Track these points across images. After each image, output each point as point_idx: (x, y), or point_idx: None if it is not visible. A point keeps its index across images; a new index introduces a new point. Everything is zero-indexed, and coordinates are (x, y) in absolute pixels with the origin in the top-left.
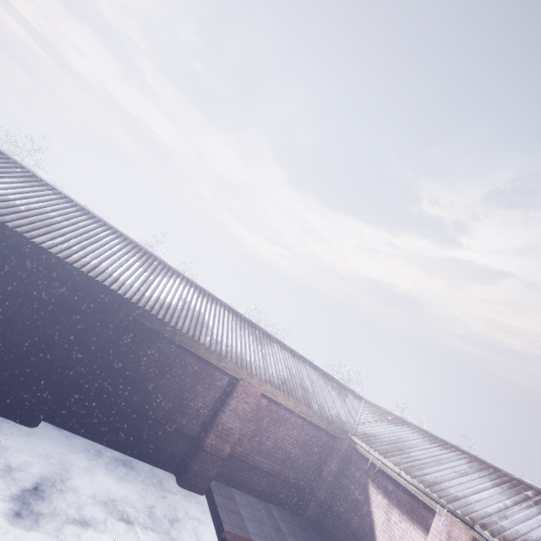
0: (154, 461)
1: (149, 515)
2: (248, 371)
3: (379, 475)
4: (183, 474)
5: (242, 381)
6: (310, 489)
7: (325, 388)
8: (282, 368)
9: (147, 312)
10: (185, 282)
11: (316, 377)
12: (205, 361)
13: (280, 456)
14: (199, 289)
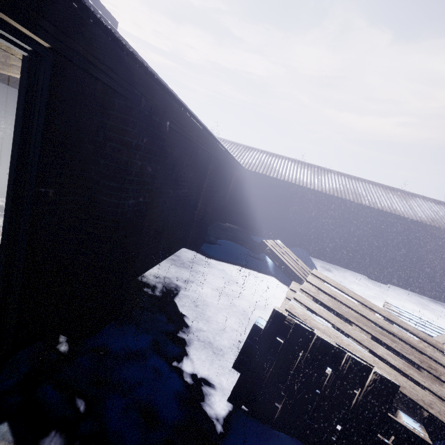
0: None
1: None
2: None
3: None
4: None
5: None
6: None
7: None
8: None
9: (428, 225)
10: (421, 199)
11: None
12: None
13: None
14: (431, 200)
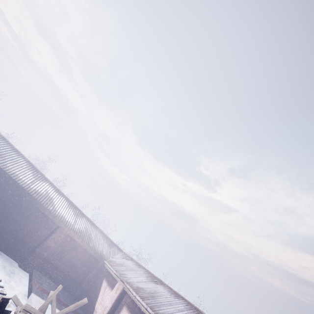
0: (11, 255)
1: (3, 267)
2: (64, 223)
3: (109, 275)
4: (22, 262)
5: (60, 227)
6: (80, 283)
7: (102, 241)
8: (83, 227)
9: (29, 193)
10: (50, 185)
11: (100, 235)
12: (48, 217)
13: (69, 265)
14: (56, 189)
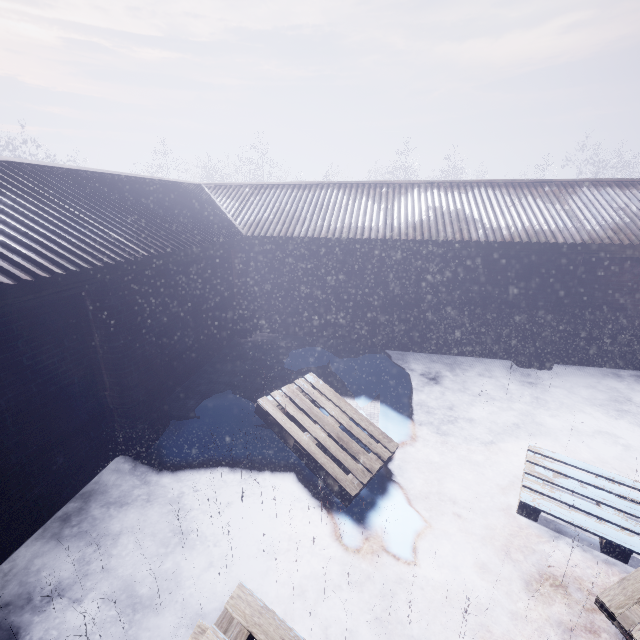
0: None
1: None
2: None
3: None
4: None
5: None
6: None
7: None
8: None
9: (607, 245)
10: (593, 188)
11: None
12: None
13: None
14: (613, 184)
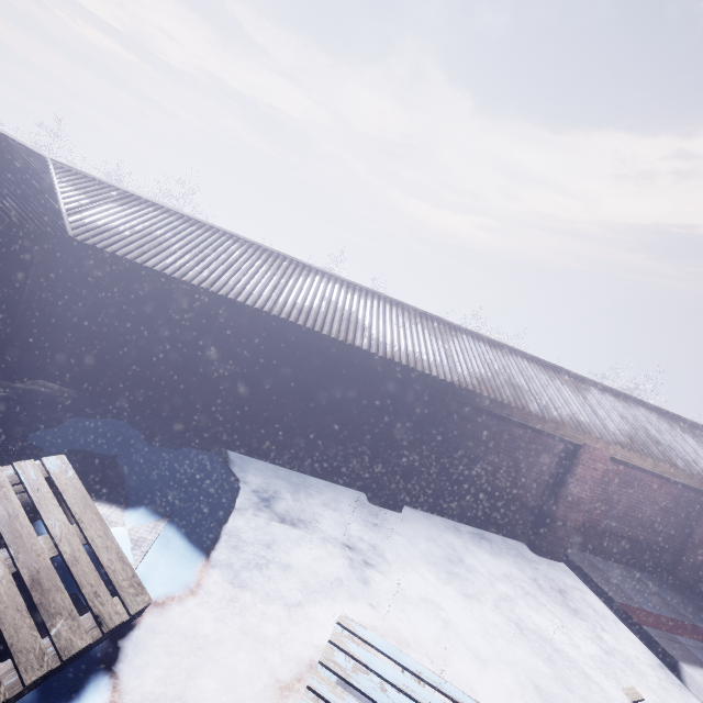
0: (501, 531)
1: (539, 587)
2: (591, 436)
3: None
4: (536, 544)
5: (585, 447)
6: (678, 552)
7: (673, 433)
8: (617, 419)
9: (471, 391)
10: (471, 338)
11: (656, 420)
12: (534, 429)
13: (635, 520)
14: (486, 341)
